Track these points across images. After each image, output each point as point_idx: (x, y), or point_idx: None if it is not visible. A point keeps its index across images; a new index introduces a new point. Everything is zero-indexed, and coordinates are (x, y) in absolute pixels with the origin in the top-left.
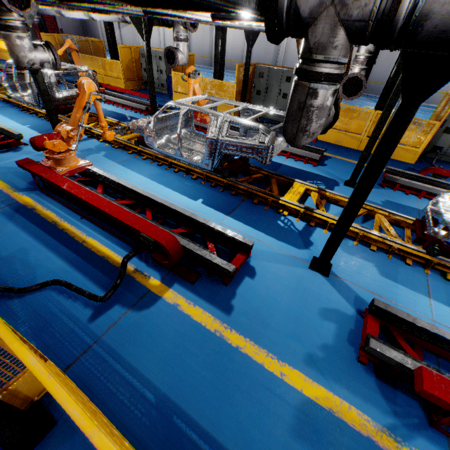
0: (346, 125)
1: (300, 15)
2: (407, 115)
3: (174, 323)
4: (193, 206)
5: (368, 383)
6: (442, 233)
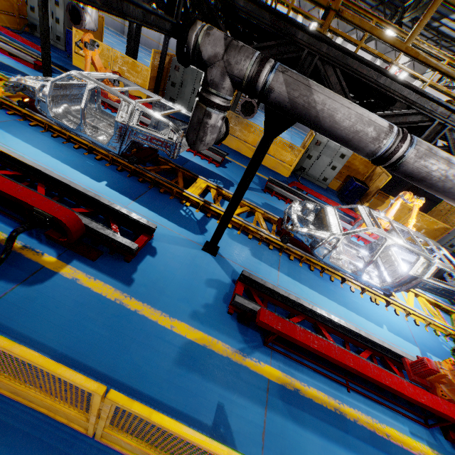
0: (246, 137)
1: (202, 56)
2: (266, 145)
3: (73, 295)
4: (95, 187)
5: (232, 326)
6: (290, 227)
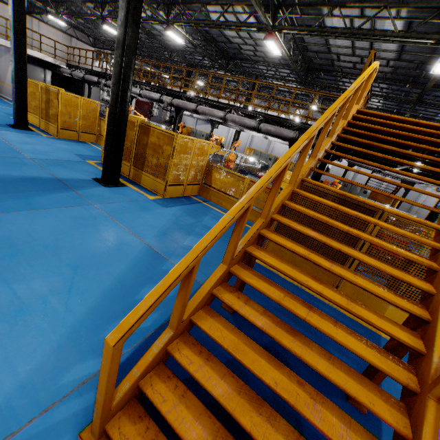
0: None
1: None
2: None
3: None
4: None
5: None
6: None
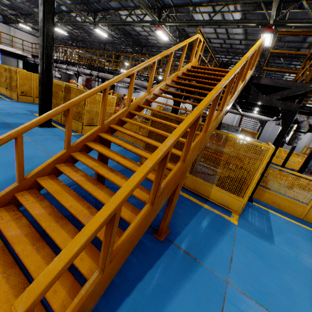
0: None
1: (297, 121)
2: None
3: None
4: None
5: None
6: None
